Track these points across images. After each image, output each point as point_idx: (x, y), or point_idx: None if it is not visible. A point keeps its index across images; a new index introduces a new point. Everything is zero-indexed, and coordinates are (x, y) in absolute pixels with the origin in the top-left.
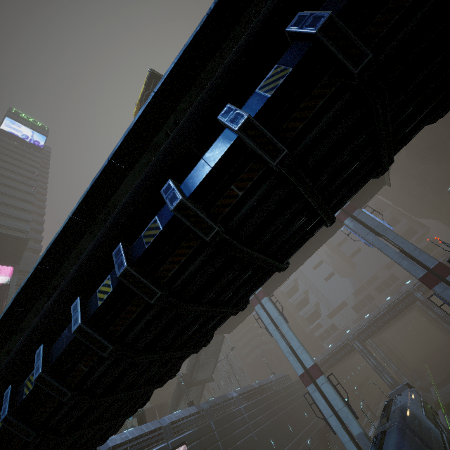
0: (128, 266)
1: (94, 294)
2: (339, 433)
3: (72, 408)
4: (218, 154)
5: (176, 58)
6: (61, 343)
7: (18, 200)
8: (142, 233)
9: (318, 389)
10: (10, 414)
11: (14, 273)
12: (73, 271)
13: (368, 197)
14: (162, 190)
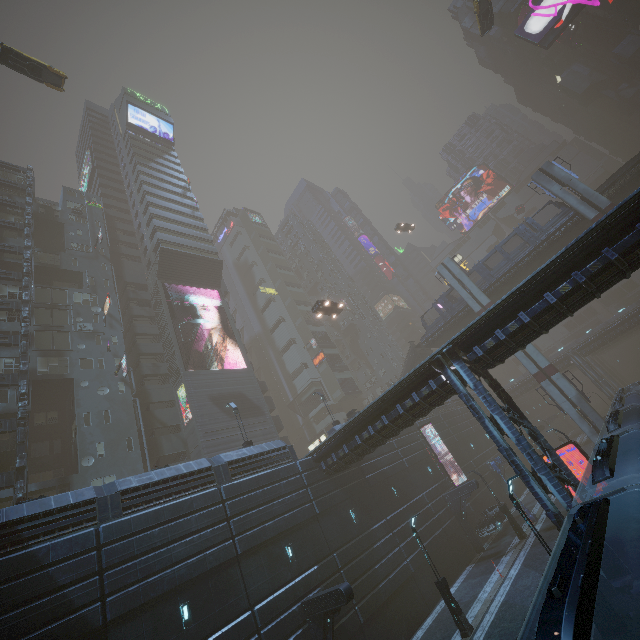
0: (586, 279)
1: (556, 290)
2: (570, 413)
3: (528, 335)
4: (634, 240)
5: (621, 203)
6: (535, 309)
7: (191, 217)
8: (586, 267)
9: (553, 383)
10: (506, 337)
11: (221, 297)
12: (542, 282)
13: (632, 190)
14: (603, 251)
